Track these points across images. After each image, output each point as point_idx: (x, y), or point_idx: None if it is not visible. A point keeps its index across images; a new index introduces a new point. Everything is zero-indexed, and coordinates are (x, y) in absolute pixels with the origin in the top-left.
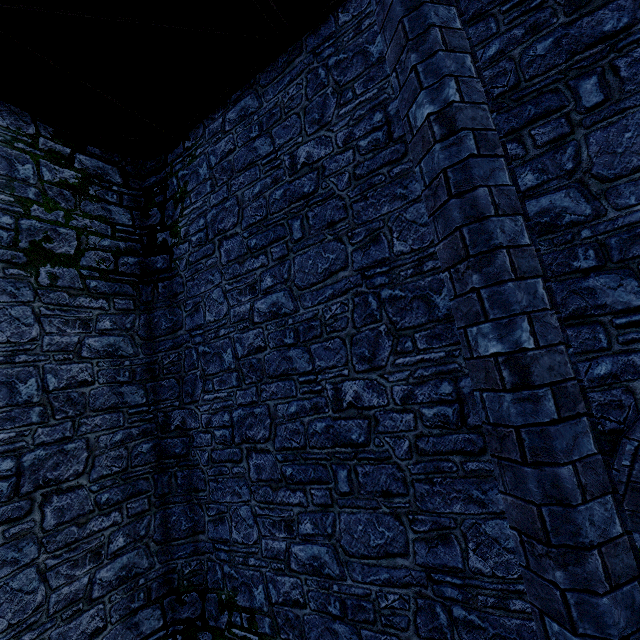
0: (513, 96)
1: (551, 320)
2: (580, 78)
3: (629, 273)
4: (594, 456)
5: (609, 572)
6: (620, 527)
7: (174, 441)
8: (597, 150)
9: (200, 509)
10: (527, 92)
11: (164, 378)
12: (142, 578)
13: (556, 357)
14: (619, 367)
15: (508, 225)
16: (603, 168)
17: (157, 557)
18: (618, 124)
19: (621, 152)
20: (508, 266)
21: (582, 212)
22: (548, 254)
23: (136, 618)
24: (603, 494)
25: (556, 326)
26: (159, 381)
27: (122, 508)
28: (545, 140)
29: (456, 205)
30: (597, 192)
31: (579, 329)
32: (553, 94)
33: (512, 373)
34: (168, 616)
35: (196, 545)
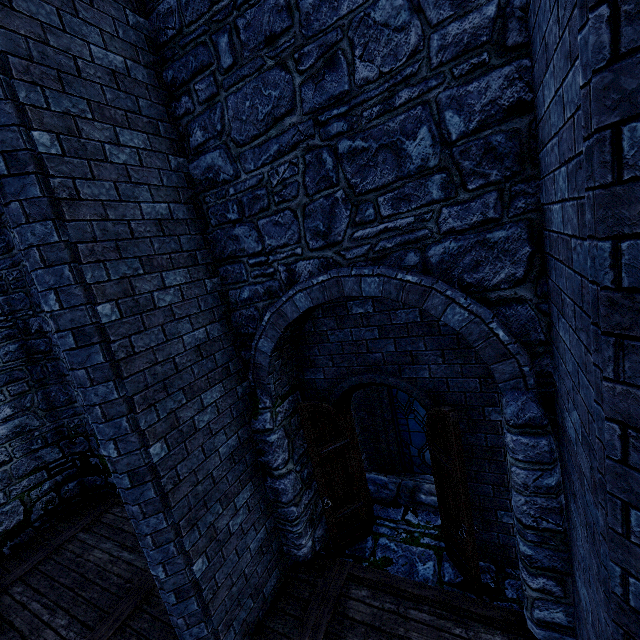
0: (180, 42)
1: (75, 291)
2: (218, 34)
3: (254, 226)
4: (103, 364)
5: (106, 415)
6: (117, 395)
7: (37, 341)
8: (233, 115)
9: (70, 387)
10: (188, 40)
11: (13, 292)
12: (37, 432)
13: (78, 313)
14: (252, 293)
15: (39, 229)
16: (237, 133)
17: (46, 419)
18: (242, 91)
19: (245, 120)
20: (38, 259)
21: (229, 172)
22: (215, 206)
23: (38, 454)
24: (107, 381)
25: (79, 294)
26: (10, 295)
27: (3, 391)
28: (204, 97)
29: (7, 212)
30: (235, 155)
31: (234, 266)
32: (204, 48)
33: (55, 323)
34: (66, 451)
35: (75, 410)
